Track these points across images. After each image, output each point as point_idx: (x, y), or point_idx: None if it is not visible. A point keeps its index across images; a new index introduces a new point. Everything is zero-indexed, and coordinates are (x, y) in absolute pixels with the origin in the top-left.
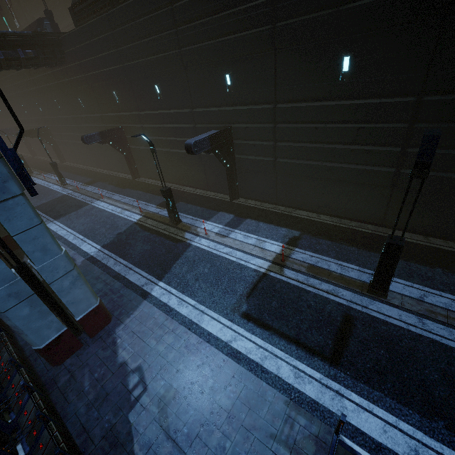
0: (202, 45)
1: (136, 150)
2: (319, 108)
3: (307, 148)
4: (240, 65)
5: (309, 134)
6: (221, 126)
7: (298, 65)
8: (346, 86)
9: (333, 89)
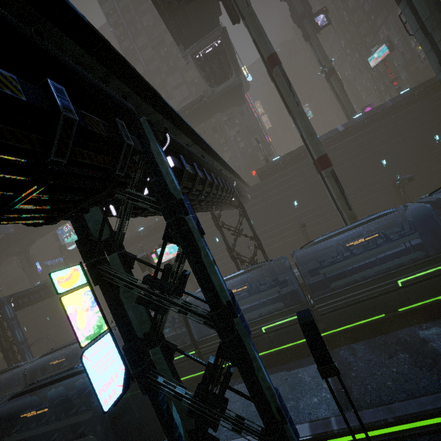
0: (367, 154)
1: (314, 231)
2: (436, 152)
3: (439, 168)
4: (388, 155)
5: (437, 162)
6: (390, 180)
7: (417, 144)
8: (440, 143)
9: (436, 145)
